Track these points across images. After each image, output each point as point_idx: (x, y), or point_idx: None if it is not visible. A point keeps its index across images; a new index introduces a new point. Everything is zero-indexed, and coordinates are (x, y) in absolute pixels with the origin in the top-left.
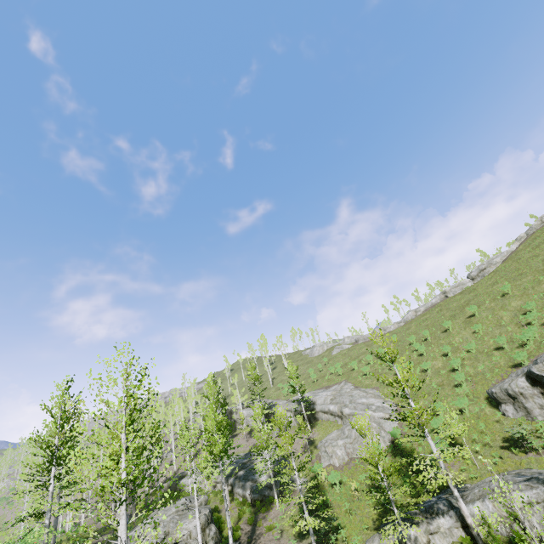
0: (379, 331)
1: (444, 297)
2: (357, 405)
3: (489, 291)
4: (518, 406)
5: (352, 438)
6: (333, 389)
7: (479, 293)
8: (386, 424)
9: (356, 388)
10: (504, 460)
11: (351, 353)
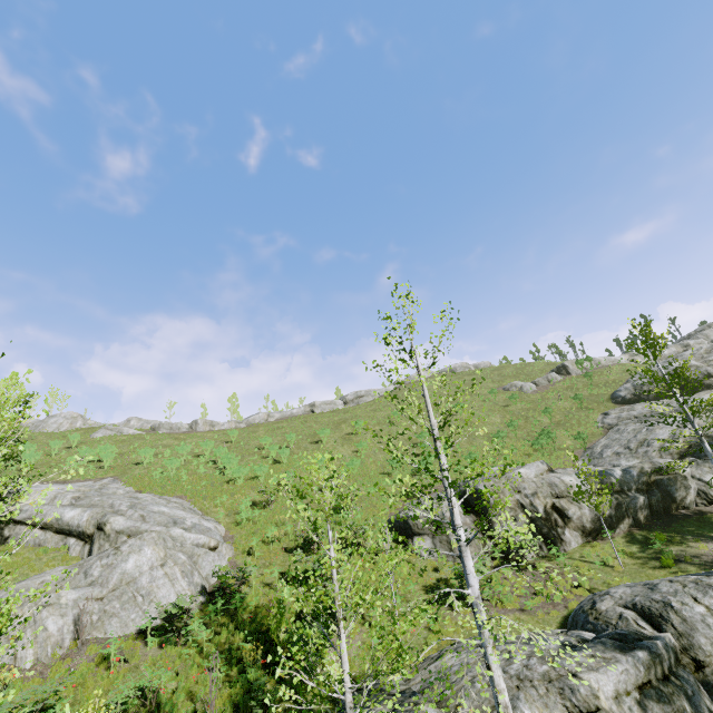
0: (203, 425)
1: (310, 412)
2: (151, 513)
3: (371, 415)
4: (440, 540)
5: (108, 586)
6: (81, 485)
7: (359, 415)
8: (206, 559)
9: (140, 491)
10: (440, 622)
11: (138, 441)
